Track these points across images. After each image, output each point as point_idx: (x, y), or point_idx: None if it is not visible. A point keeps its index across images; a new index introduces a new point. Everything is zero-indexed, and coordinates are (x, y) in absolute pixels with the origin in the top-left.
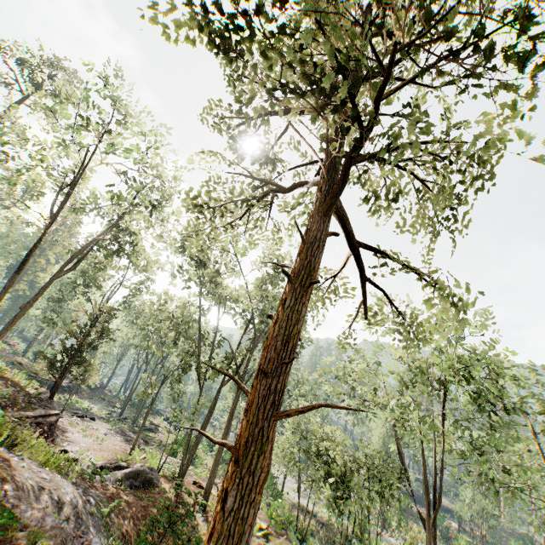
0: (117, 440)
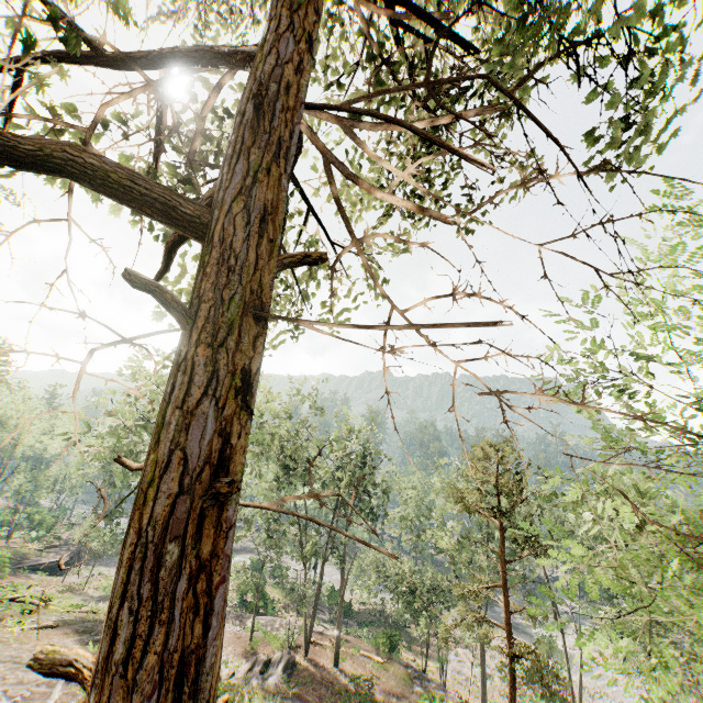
0: None
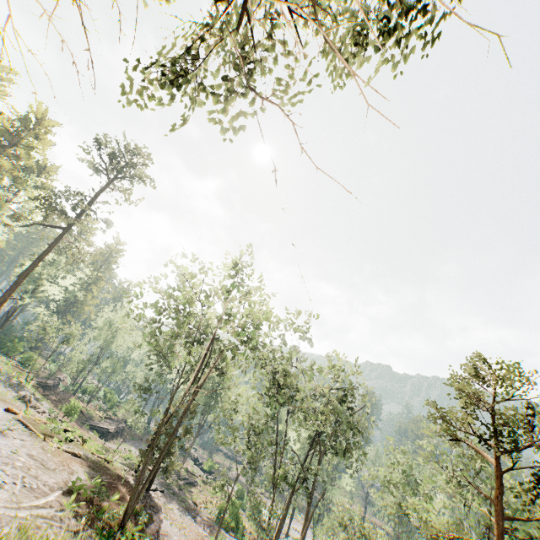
0: (192, 523)
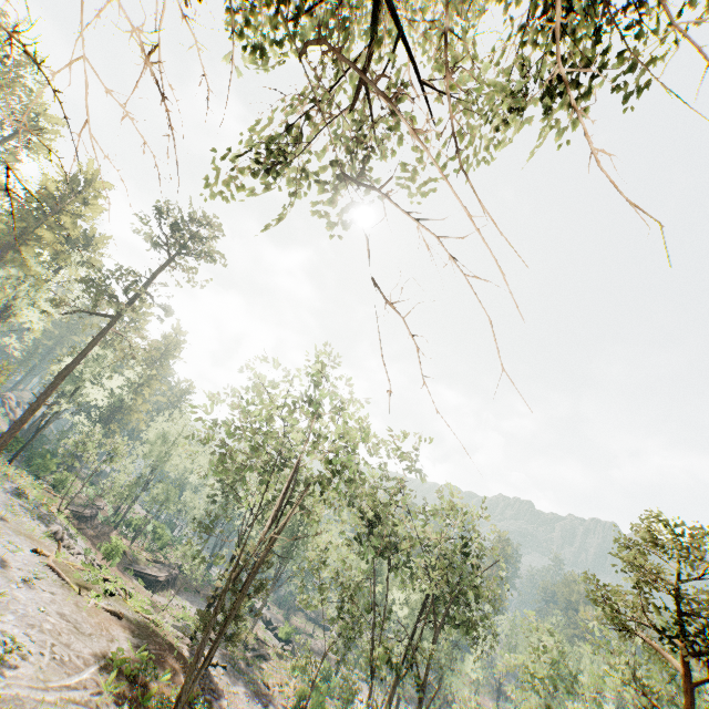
0: None
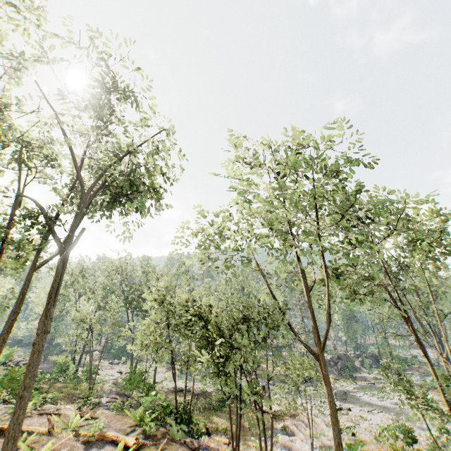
0: None
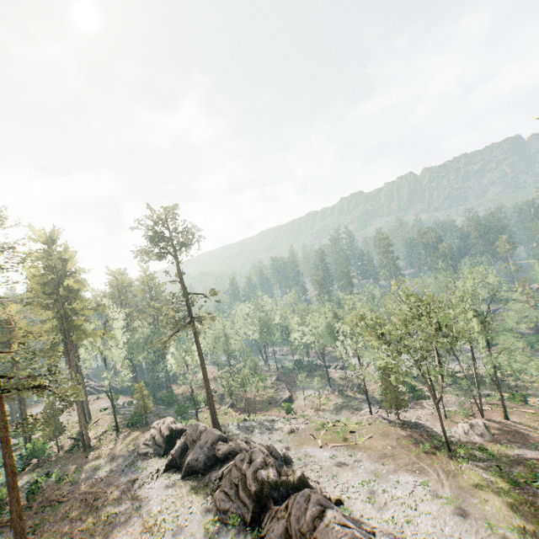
0: (417, 412)
